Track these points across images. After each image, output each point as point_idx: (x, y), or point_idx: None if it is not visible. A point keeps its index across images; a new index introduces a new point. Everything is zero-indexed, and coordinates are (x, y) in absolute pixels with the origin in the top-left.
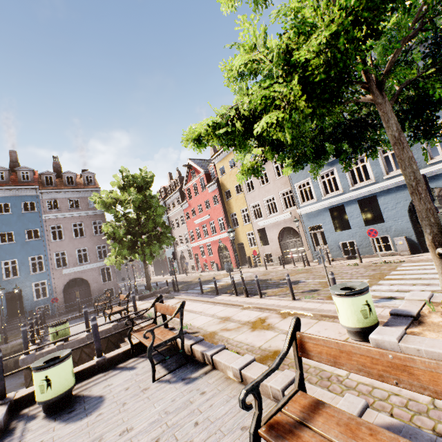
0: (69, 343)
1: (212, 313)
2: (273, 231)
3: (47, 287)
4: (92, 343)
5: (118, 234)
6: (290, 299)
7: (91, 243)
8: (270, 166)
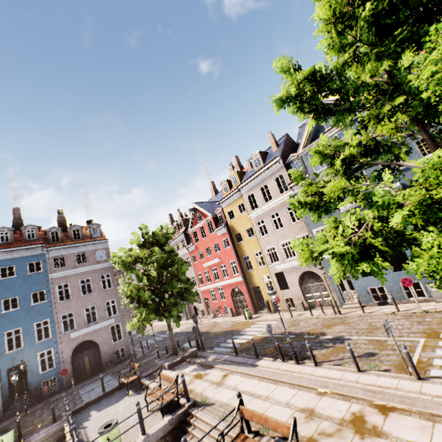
0: None
1: (284, 400)
2: (292, 274)
3: (54, 356)
4: None
5: (144, 297)
6: (353, 370)
7: (100, 299)
8: (283, 211)
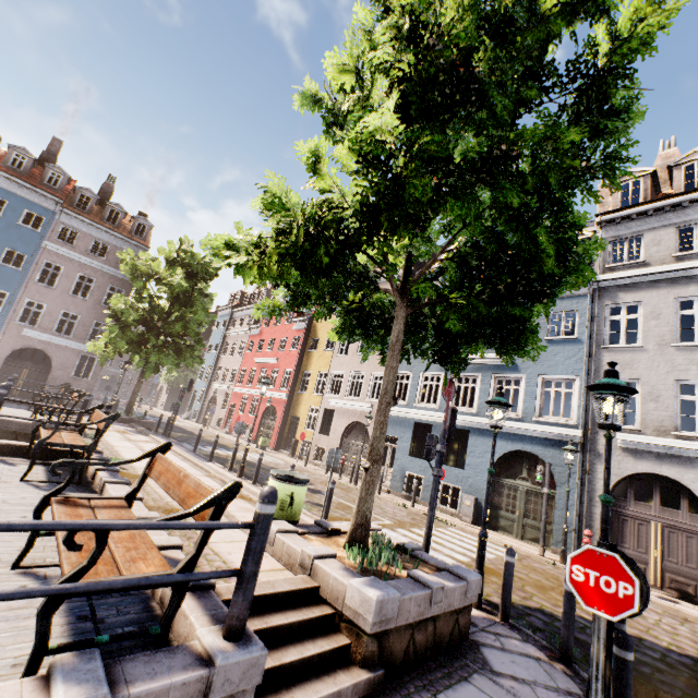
0: None
1: None
2: (342, 419)
3: None
4: None
5: (127, 316)
6: None
7: (90, 313)
8: None
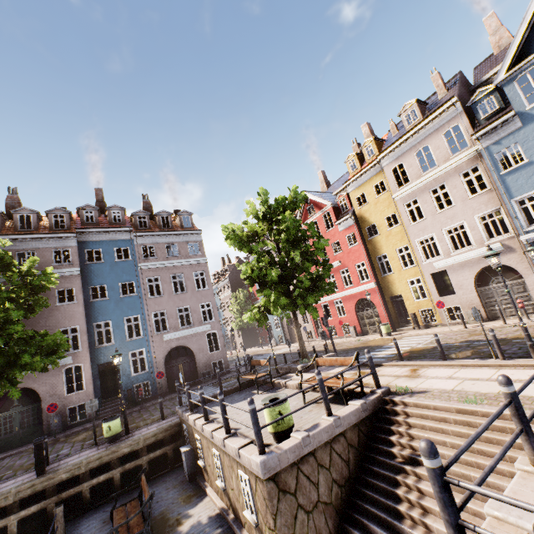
0: (314, 434)
1: None
2: (463, 273)
3: (146, 358)
4: (341, 435)
5: (271, 276)
6: None
7: (193, 300)
8: (455, 181)
